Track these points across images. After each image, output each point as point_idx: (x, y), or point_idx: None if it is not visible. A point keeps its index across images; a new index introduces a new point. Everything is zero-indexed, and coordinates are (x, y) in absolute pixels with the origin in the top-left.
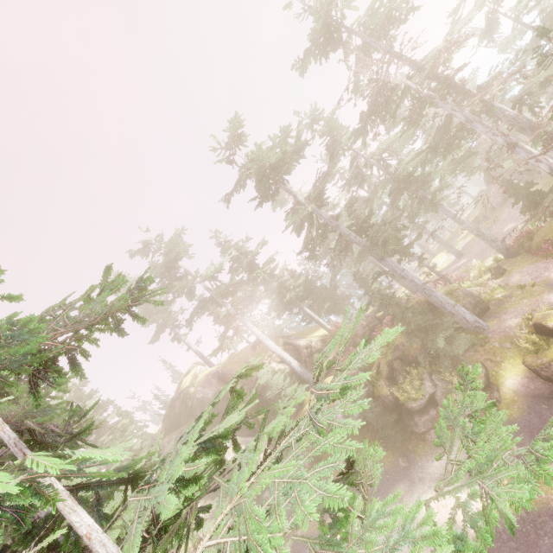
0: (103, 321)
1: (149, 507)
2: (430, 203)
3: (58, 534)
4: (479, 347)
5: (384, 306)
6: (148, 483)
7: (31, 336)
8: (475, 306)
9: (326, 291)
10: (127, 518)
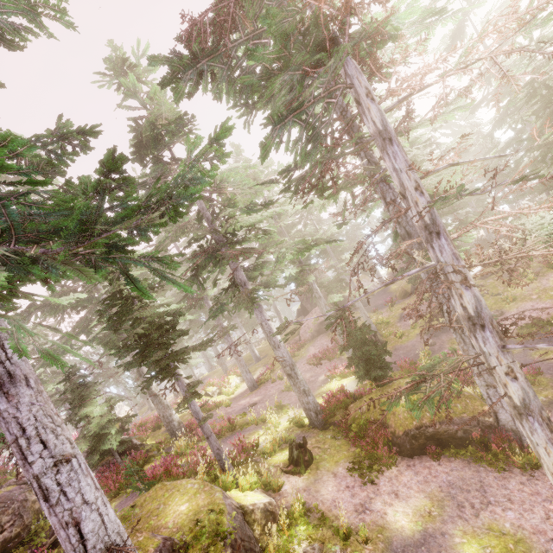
0: None
1: None
2: (248, 295)
3: None
4: None
5: (92, 462)
6: None
7: None
8: None
9: None
10: None
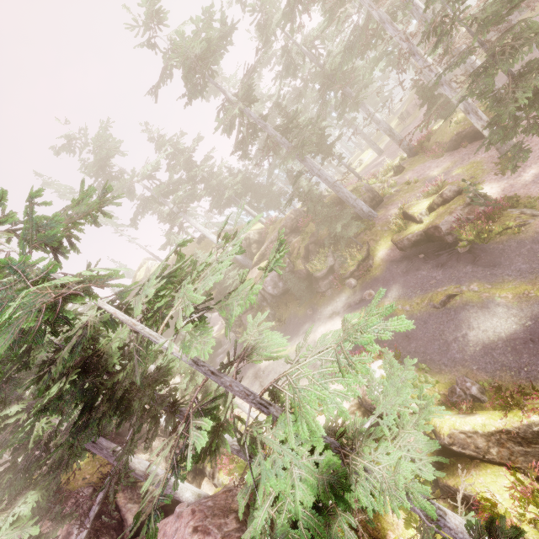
0: (84, 217)
1: (142, 298)
2: (354, 102)
3: (101, 311)
4: (368, 231)
5: None
6: (138, 295)
7: (57, 225)
8: (373, 199)
9: (263, 188)
10: (122, 336)
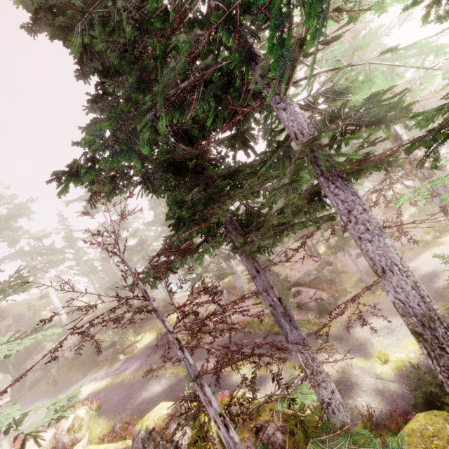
0: None
1: None
2: None
3: None
4: (151, 325)
5: None
6: None
7: None
8: (165, 307)
9: (118, 278)
10: None
